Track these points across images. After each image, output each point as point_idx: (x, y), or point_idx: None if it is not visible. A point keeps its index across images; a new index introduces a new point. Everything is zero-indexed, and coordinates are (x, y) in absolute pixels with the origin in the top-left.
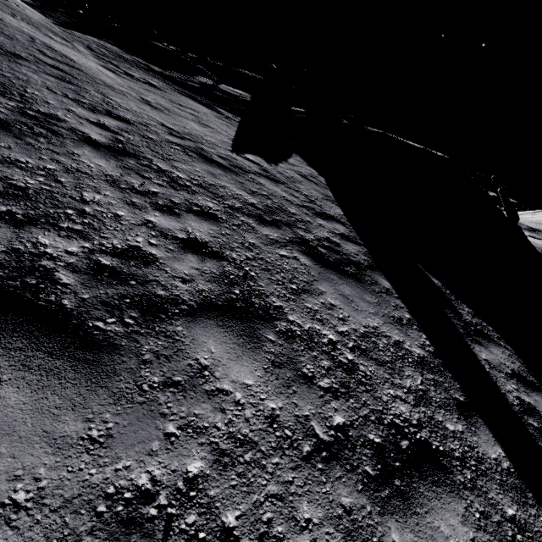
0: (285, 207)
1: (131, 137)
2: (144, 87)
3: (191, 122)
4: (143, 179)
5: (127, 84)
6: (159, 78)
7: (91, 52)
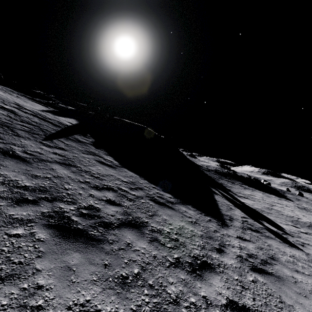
0: (44, 117)
1: None
2: (15, 97)
3: (28, 104)
4: None
5: (7, 95)
6: (26, 98)
7: None
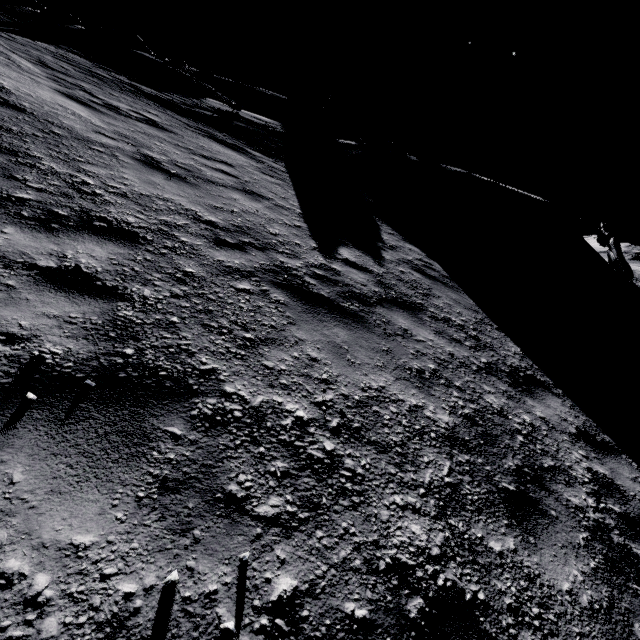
0: (482, 398)
1: (150, 293)
2: (140, 129)
3: (234, 193)
4: (231, 524)
5: (112, 126)
6: (157, 106)
7: (42, 68)
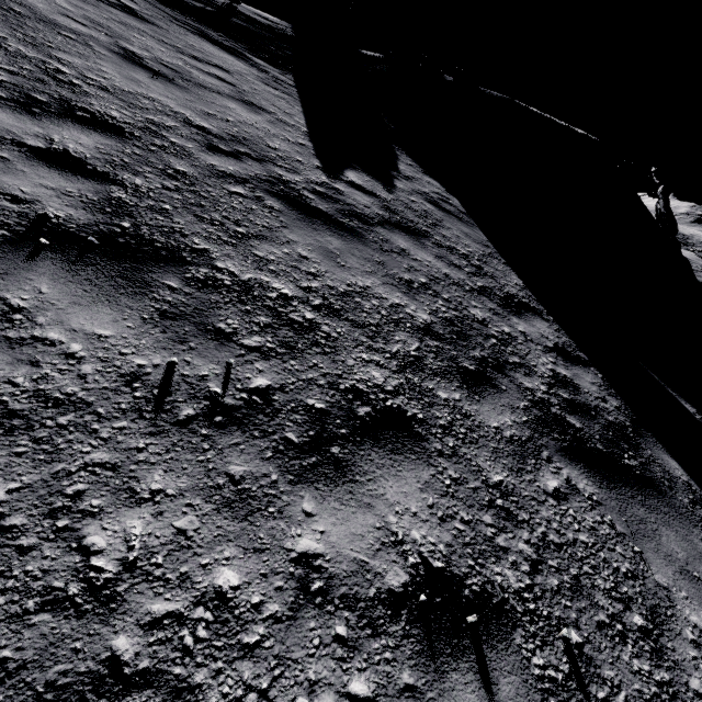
0: (466, 310)
1: (141, 183)
2: (116, 17)
3: (230, 102)
4: (220, 344)
5: (80, 10)
6: None
7: None
